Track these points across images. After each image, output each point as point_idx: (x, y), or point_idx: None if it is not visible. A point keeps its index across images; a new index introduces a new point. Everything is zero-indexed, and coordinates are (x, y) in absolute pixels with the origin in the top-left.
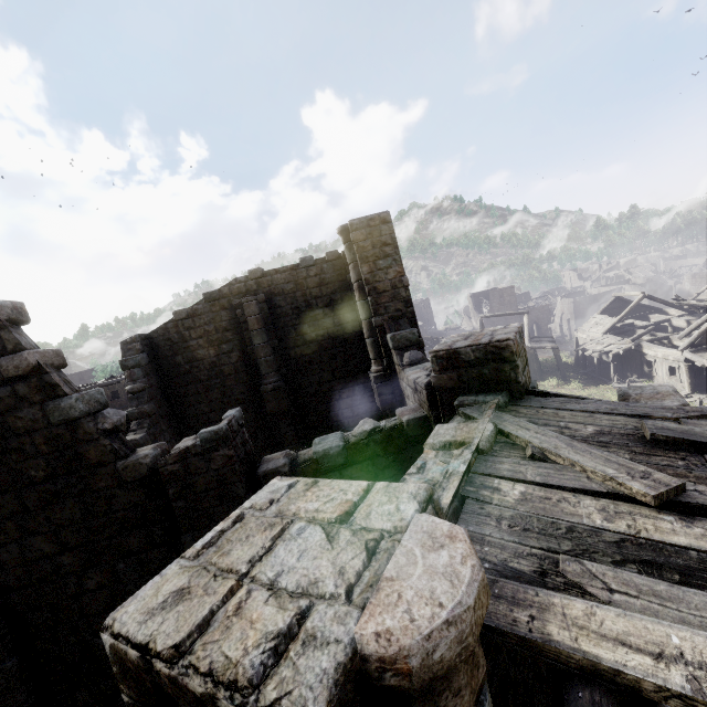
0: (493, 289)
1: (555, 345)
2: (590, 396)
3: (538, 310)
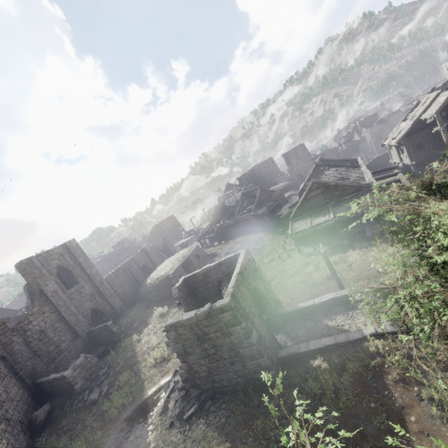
0: (289, 151)
1: (261, 212)
2: (260, 248)
3: (328, 154)
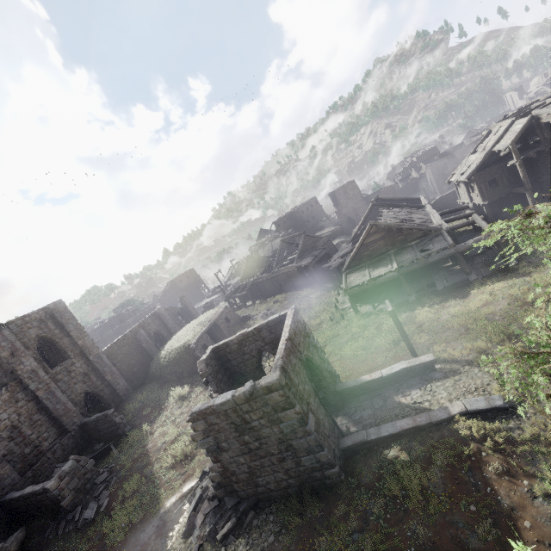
0: (337, 189)
1: (306, 263)
2: (306, 308)
3: (384, 193)
